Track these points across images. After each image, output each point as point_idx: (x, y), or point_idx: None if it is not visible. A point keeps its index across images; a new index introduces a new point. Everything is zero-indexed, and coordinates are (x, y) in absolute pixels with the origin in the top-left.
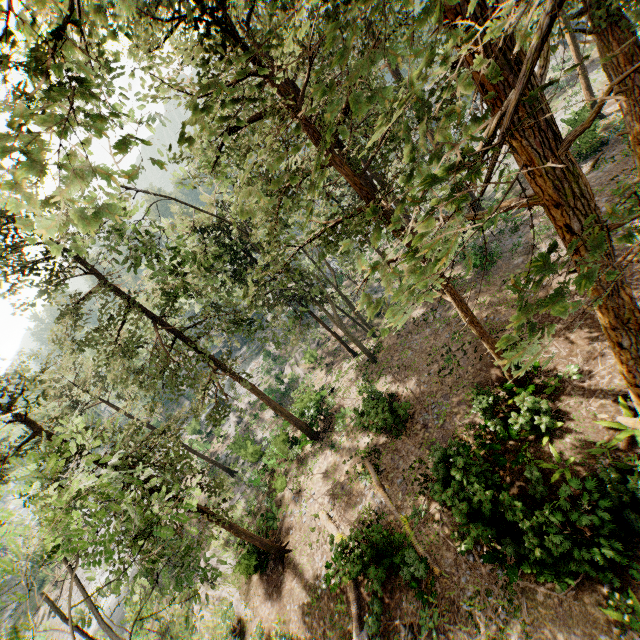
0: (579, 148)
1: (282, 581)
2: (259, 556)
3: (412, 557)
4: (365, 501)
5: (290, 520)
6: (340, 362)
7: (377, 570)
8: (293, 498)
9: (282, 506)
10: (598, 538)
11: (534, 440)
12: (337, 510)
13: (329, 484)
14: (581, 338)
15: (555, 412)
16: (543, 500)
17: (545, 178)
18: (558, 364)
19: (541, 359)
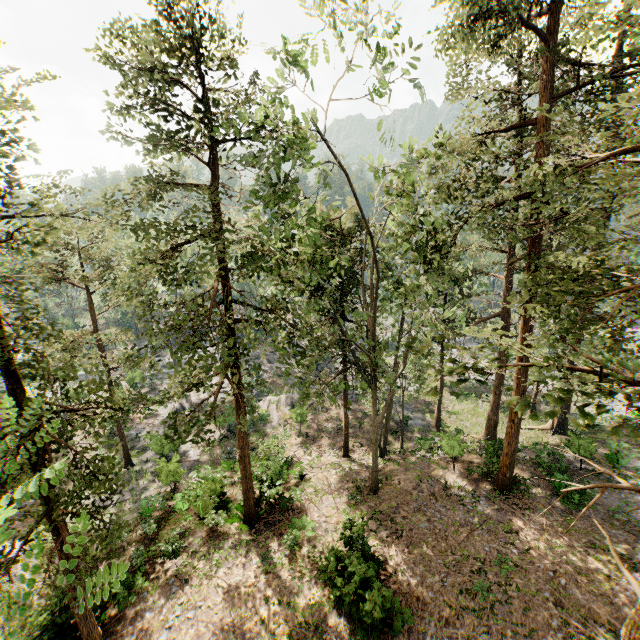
0: None
1: None
2: (70, 634)
3: None
4: None
5: (145, 614)
6: (323, 445)
7: None
8: (171, 582)
9: (150, 578)
10: None
11: None
12: None
13: (229, 614)
14: None
15: None
16: None
17: None
18: None
19: None
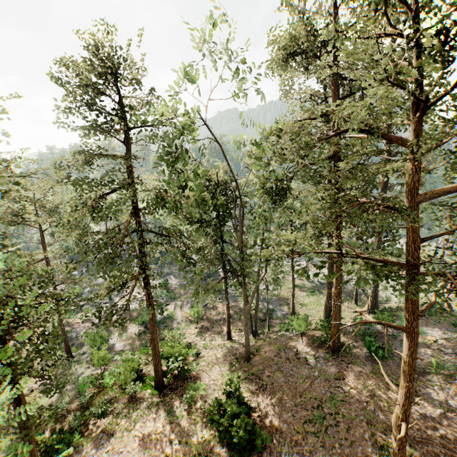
0: None
1: None
2: None
3: None
4: None
5: None
6: (213, 333)
7: None
8: (100, 436)
9: (85, 435)
10: None
11: None
12: None
13: (143, 454)
14: None
15: None
16: None
17: None
18: None
19: None
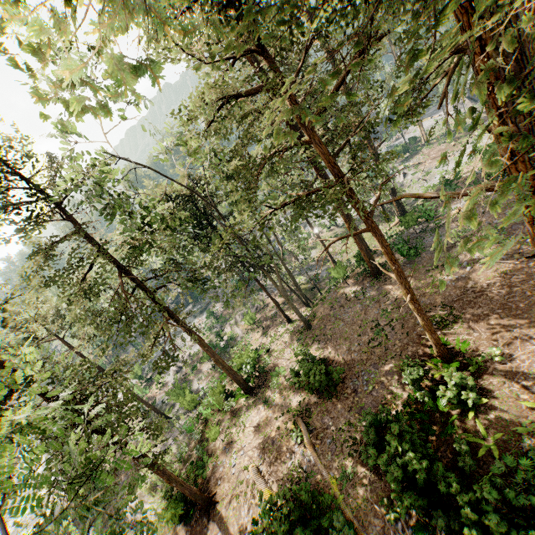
0: (489, 172)
1: (206, 533)
2: (185, 505)
3: (341, 520)
4: (295, 458)
5: (219, 470)
6: (275, 326)
7: (306, 531)
8: (224, 448)
9: (212, 455)
10: (533, 519)
11: (460, 414)
12: (267, 464)
13: (260, 438)
14: (500, 324)
15: (479, 389)
16: (471, 473)
17: (530, 162)
18: (480, 345)
19: (464, 340)
